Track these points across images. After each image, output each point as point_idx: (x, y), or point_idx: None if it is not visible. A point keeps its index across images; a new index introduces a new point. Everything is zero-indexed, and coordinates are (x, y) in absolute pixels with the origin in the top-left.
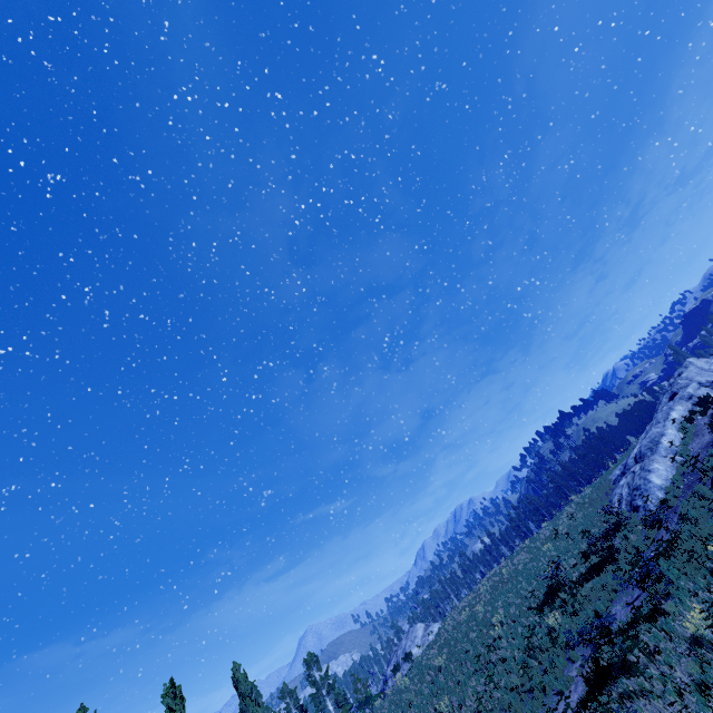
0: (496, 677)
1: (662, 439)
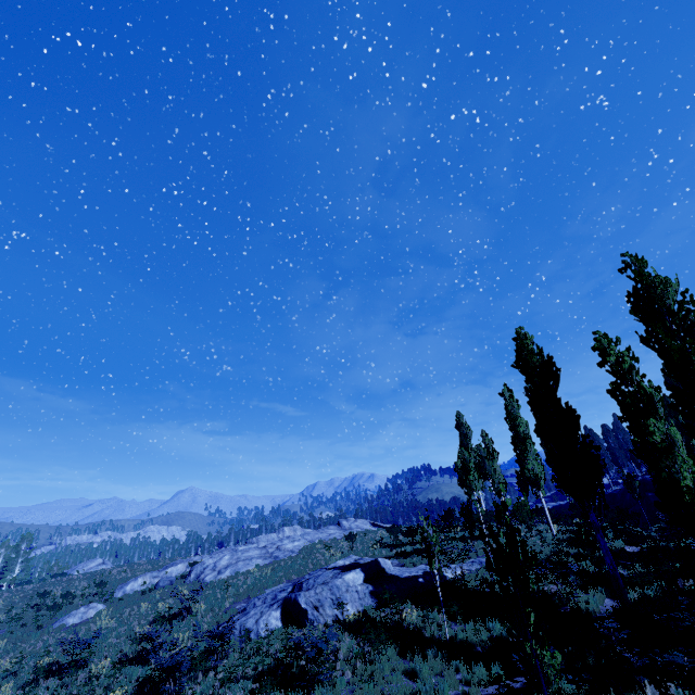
0: None
1: (172, 567)
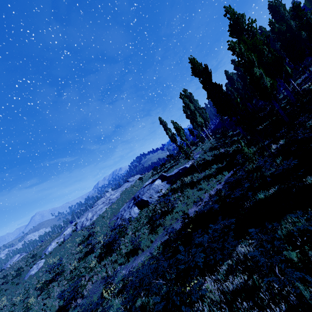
0: None
1: (65, 231)
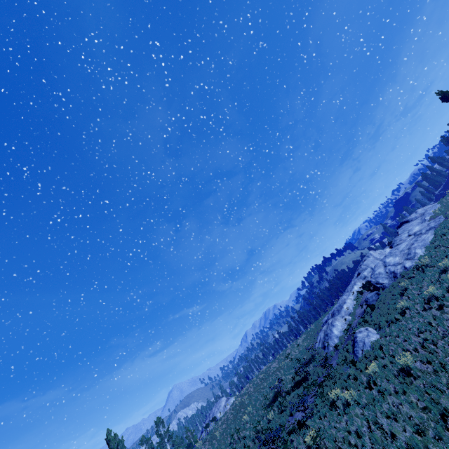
0: (239, 448)
1: (344, 305)
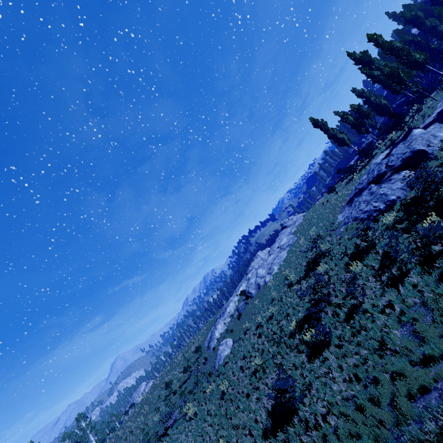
0: None
1: (227, 308)
